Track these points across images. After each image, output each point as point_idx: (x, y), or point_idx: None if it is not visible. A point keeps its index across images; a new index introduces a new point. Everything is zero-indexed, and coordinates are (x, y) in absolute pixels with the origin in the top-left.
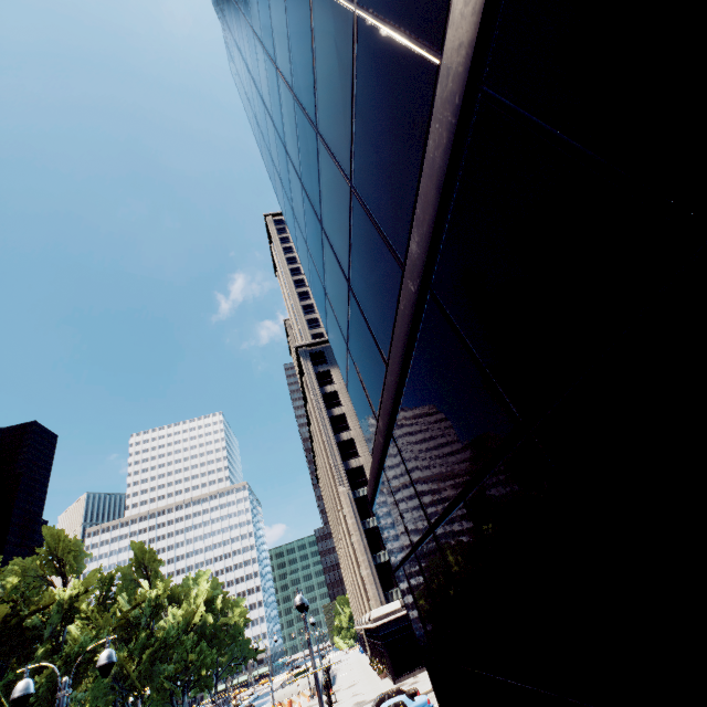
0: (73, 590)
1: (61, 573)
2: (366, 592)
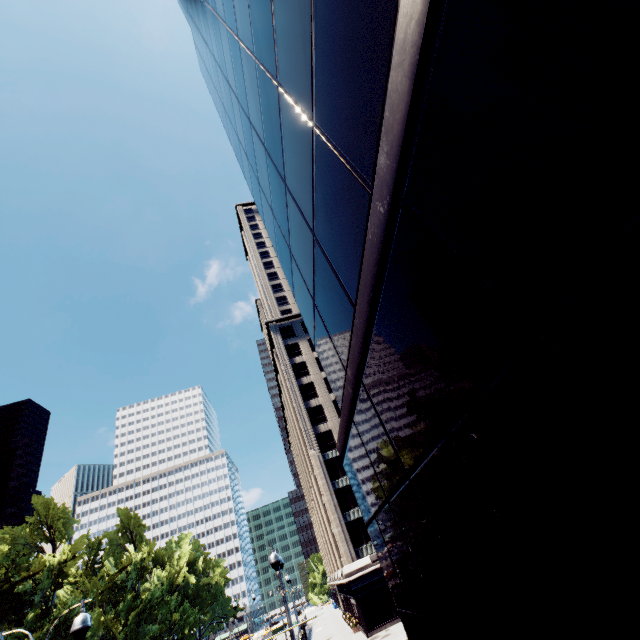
0: (62, 556)
1: (50, 540)
2: (337, 549)
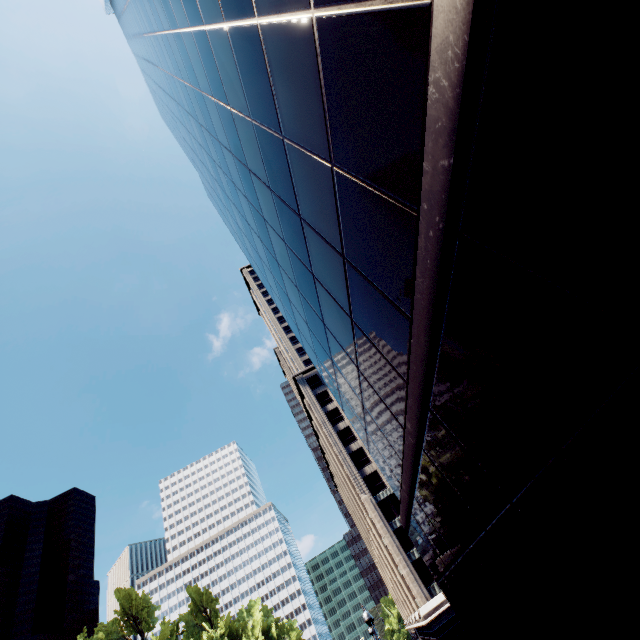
0: None
1: (139, 632)
2: (409, 590)
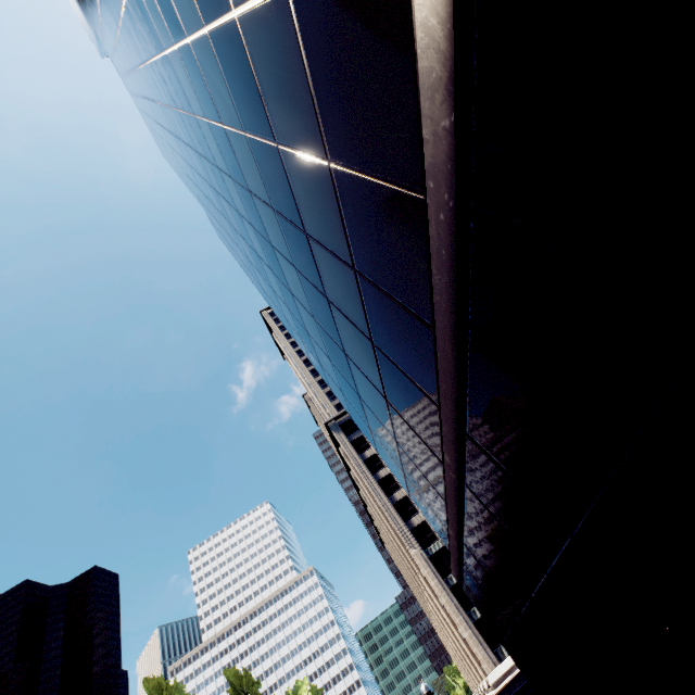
0: None
1: None
2: (474, 656)
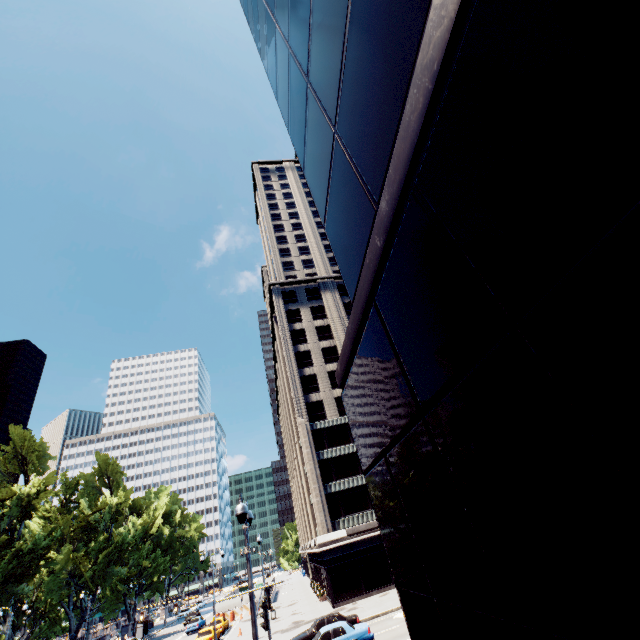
0: (32, 488)
1: (23, 472)
2: (314, 519)
